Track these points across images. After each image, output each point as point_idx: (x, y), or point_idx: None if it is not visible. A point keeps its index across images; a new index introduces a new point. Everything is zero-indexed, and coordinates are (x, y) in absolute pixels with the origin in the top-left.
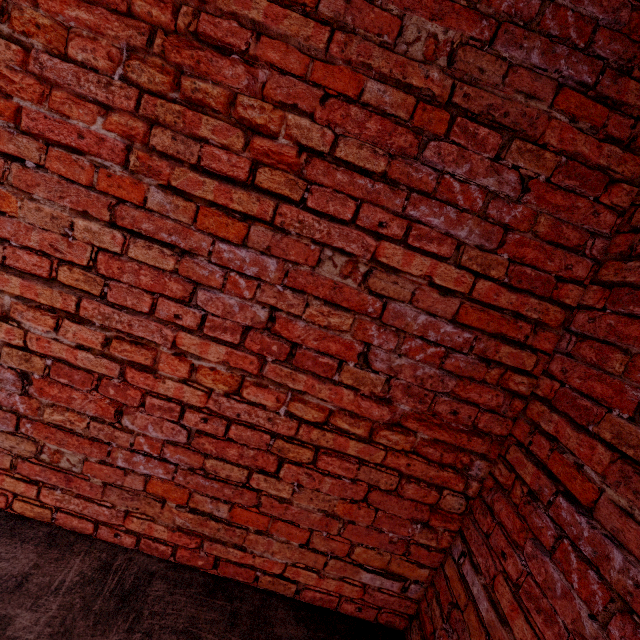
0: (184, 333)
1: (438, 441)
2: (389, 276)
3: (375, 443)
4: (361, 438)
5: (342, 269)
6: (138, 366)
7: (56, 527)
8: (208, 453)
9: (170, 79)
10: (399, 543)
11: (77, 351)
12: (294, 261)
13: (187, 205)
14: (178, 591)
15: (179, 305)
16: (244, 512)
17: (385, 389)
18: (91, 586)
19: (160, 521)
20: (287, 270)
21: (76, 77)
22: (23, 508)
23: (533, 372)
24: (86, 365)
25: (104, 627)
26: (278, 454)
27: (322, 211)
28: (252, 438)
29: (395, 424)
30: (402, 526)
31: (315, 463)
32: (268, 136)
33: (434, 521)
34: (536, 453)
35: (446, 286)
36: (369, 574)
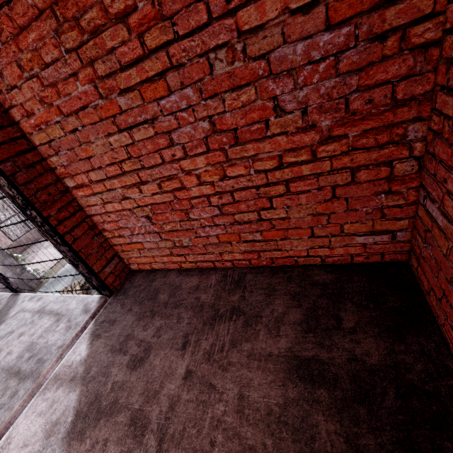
0: (182, 162)
1: (367, 131)
2: (258, 36)
3: (319, 159)
4: (308, 161)
5: (227, 59)
6: (178, 189)
7: (200, 268)
8: (233, 213)
9: (77, 30)
10: (374, 212)
11: (154, 197)
12: (199, 79)
13: (135, 94)
14: (259, 276)
15: (170, 149)
16: (269, 233)
17: (305, 120)
18: (222, 283)
19: (235, 252)
20: (200, 88)
21: (57, 71)
22: (185, 266)
23: (436, 10)
24: (161, 201)
25: (232, 293)
26: (266, 196)
27: (190, 30)
28: (247, 195)
29: (326, 139)
30: (370, 201)
31: (289, 191)
32: (132, 11)
33: (394, 187)
34: (452, 86)
35: (305, 3)
36: (362, 237)
